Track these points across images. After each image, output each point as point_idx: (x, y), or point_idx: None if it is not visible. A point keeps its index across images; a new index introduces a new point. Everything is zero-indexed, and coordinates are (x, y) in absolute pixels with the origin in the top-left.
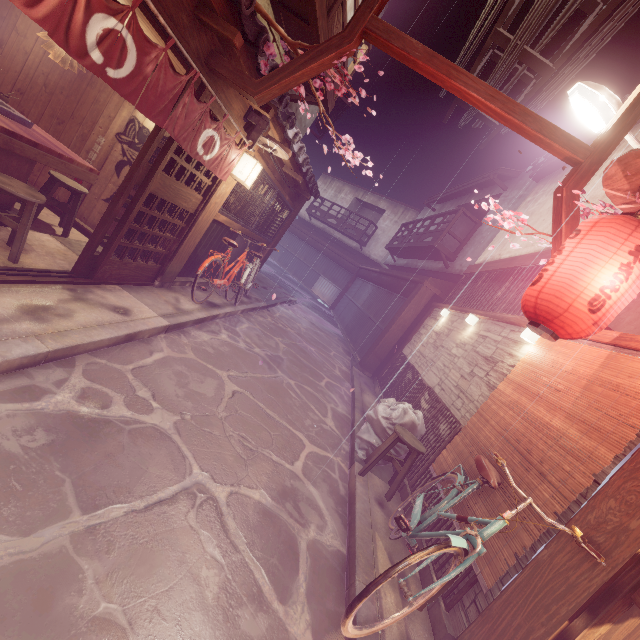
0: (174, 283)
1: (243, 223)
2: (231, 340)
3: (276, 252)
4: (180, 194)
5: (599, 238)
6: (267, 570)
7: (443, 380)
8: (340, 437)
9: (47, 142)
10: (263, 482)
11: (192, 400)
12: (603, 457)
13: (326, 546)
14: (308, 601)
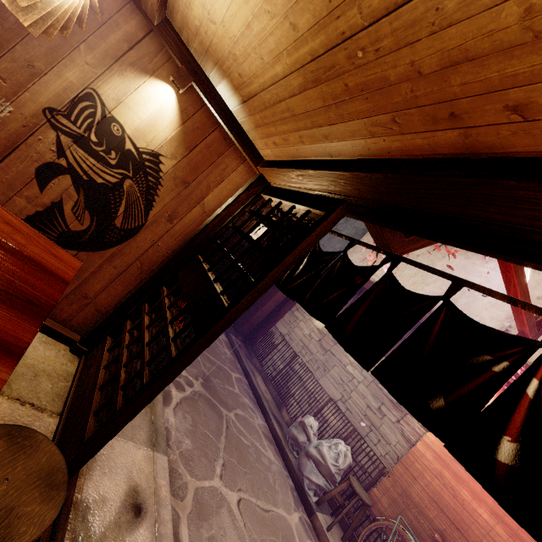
0: None
1: None
2: (180, 392)
3: None
4: None
5: None
6: None
7: (347, 399)
8: (283, 471)
9: (3, 259)
10: None
11: None
12: None
13: None
14: None
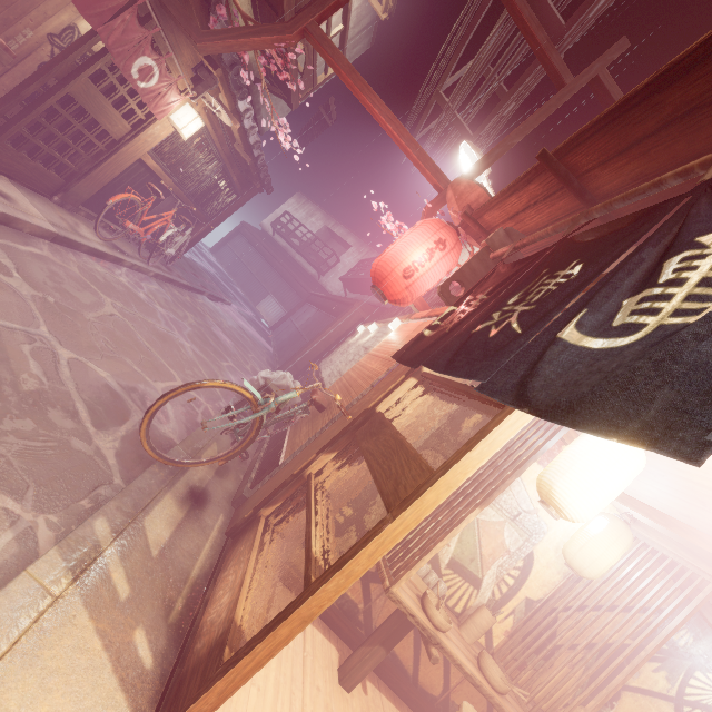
0: (79, 211)
1: (177, 181)
2: (130, 286)
3: (227, 258)
4: (105, 112)
5: (421, 229)
6: (90, 408)
7: (333, 370)
8: (220, 397)
9: None
10: (115, 372)
11: (61, 294)
12: (383, 372)
13: (160, 431)
14: (123, 440)
